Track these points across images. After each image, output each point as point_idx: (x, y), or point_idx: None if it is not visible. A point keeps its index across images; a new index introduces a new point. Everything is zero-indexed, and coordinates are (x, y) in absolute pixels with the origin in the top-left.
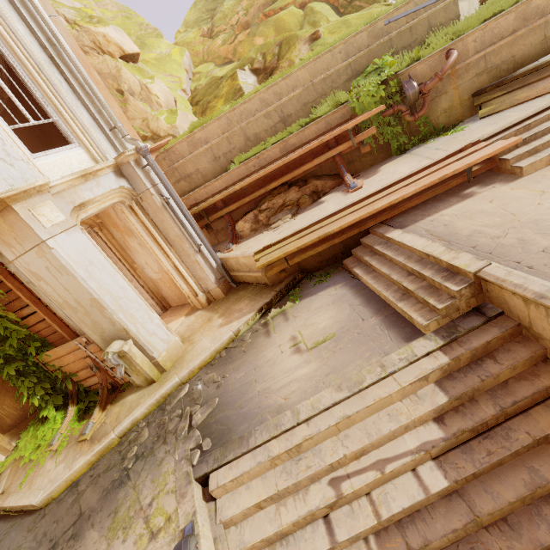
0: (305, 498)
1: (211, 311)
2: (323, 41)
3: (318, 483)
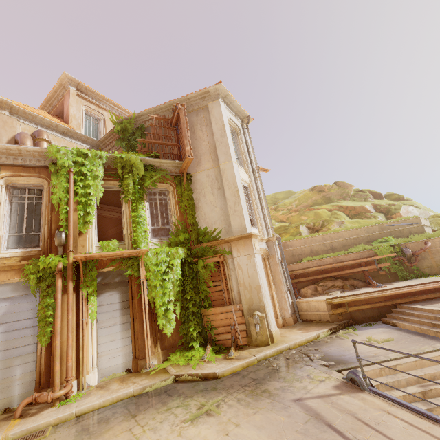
0: (405, 389)
1: (288, 328)
2: (346, 225)
3: (411, 386)
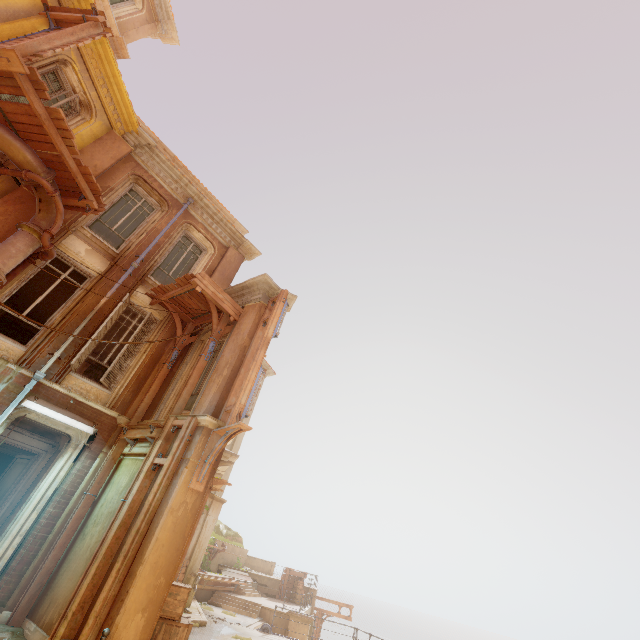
0: None
1: None
2: None
3: None
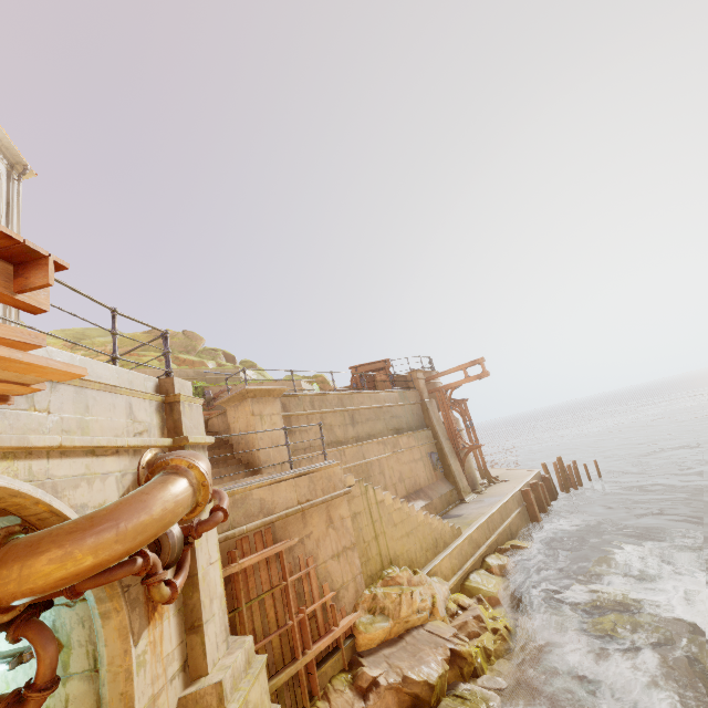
0: None
1: None
2: None
3: None
